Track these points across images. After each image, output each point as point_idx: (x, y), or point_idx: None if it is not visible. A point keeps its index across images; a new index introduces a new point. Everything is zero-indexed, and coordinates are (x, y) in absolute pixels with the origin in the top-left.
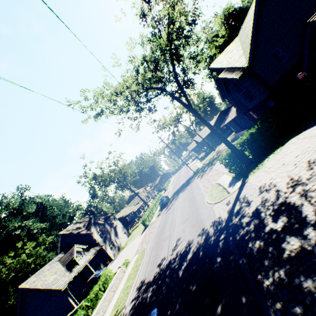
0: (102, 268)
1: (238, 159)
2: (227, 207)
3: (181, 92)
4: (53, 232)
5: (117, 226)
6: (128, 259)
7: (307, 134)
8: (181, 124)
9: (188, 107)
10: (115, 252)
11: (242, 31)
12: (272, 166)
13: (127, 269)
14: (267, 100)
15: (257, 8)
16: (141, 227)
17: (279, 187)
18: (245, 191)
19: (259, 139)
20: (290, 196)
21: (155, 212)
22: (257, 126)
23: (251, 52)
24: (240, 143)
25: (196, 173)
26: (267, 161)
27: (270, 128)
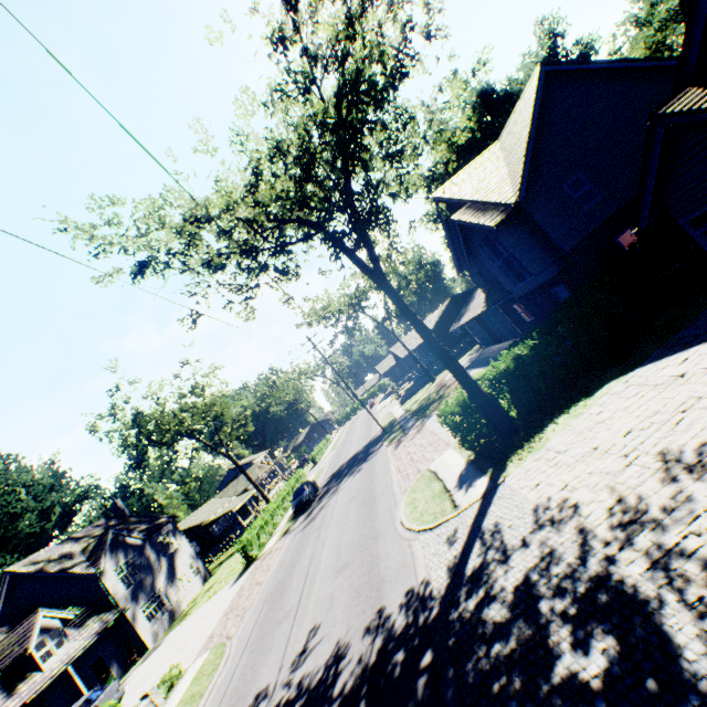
0: (115, 676)
1: (484, 418)
2: (449, 553)
3: (359, 237)
4: (1, 558)
5: (178, 552)
6: (179, 667)
7: (649, 375)
8: (365, 314)
9: (374, 277)
10: (160, 626)
11: (509, 129)
12: (567, 448)
13: (168, 703)
14: (553, 284)
15: (543, 86)
16: (241, 561)
17: (588, 519)
18: (497, 512)
19: (535, 374)
20: (620, 559)
21: (281, 521)
22: (533, 342)
23: (526, 174)
24: (492, 378)
25: (387, 431)
26: (554, 433)
27: (561, 350)
